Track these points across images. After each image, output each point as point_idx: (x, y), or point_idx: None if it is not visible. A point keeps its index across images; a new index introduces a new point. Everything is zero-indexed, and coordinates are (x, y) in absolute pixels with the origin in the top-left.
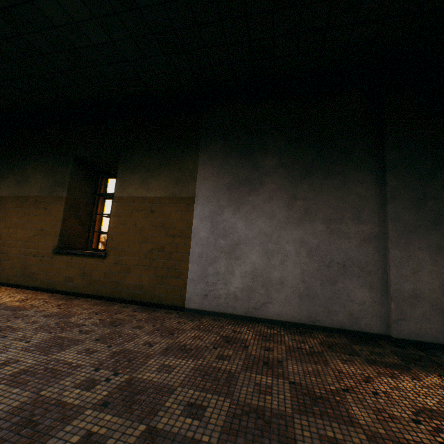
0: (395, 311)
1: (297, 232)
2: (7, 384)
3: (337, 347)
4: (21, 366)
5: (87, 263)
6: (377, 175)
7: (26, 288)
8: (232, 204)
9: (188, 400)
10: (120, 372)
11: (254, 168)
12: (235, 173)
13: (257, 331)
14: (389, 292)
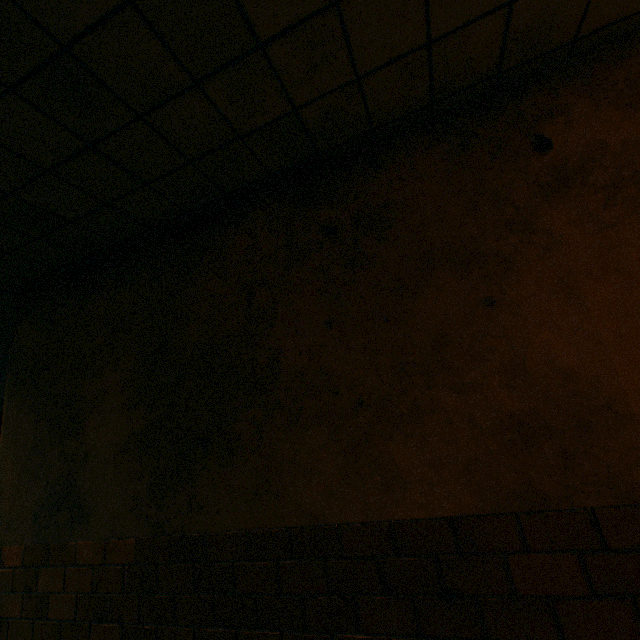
0: None
1: None
2: None
3: None
4: None
5: None
6: None
7: None
8: None
9: None
10: None
11: None
12: None
13: None
14: None
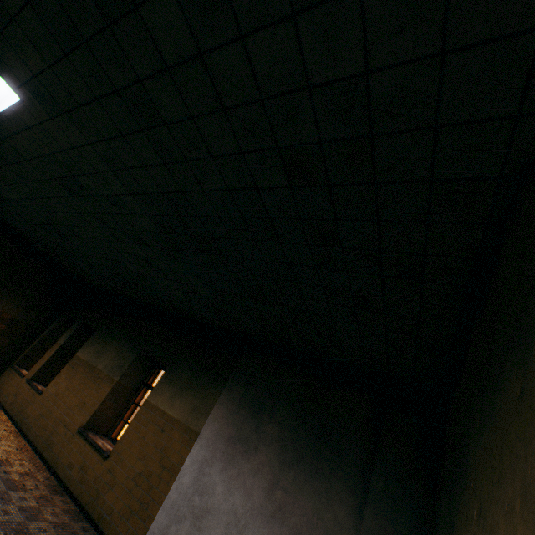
0: None
1: (264, 529)
2: None
3: None
4: None
5: (91, 456)
6: (360, 499)
7: (39, 455)
8: (224, 459)
9: None
10: None
11: (257, 428)
12: (240, 425)
13: None
14: None
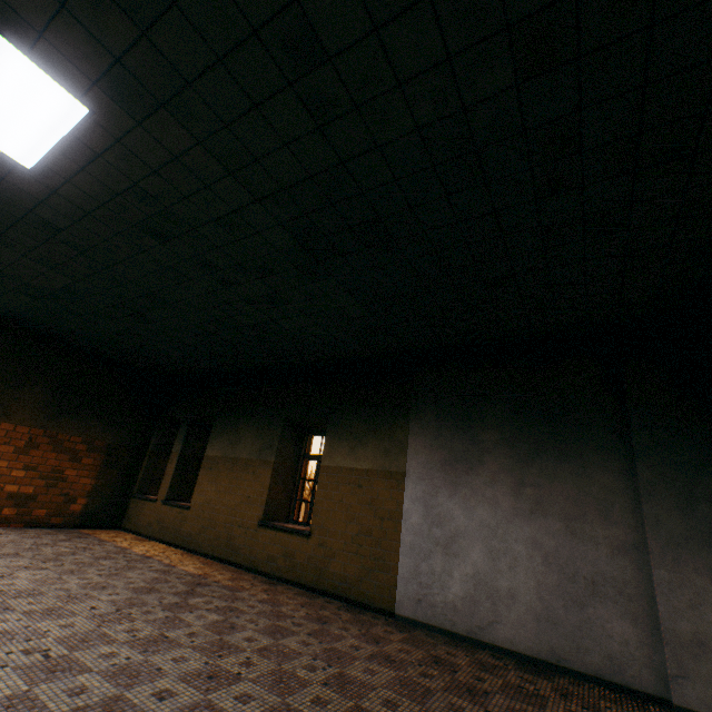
0: (670, 661)
1: (527, 527)
2: (258, 654)
3: (574, 697)
4: (261, 644)
5: (290, 541)
6: (625, 460)
7: (229, 564)
8: (448, 484)
9: (386, 697)
10: (332, 665)
11: (472, 442)
12: (450, 446)
13: (476, 658)
14: (660, 631)
